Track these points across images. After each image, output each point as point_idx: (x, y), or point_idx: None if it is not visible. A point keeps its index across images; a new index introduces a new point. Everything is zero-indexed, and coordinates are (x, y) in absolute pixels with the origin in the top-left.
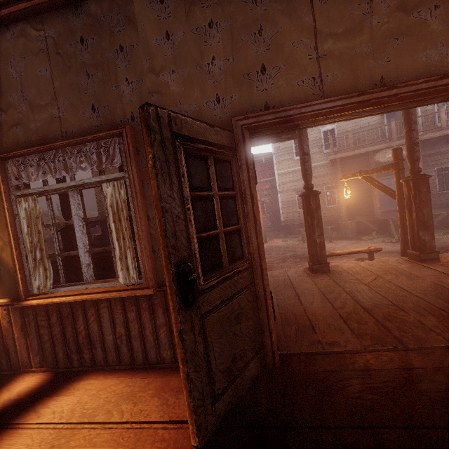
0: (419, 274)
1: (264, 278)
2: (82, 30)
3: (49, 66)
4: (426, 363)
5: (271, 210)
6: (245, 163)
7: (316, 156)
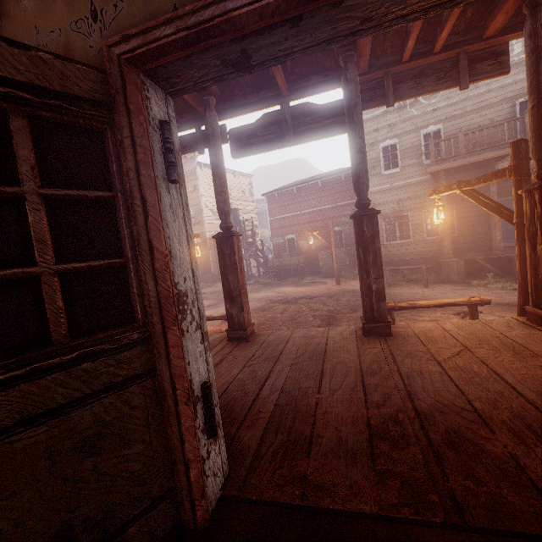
0: (538, 350)
1: (172, 364)
2: None
3: None
4: None
5: (351, 242)
6: (130, 135)
7: (413, 169)
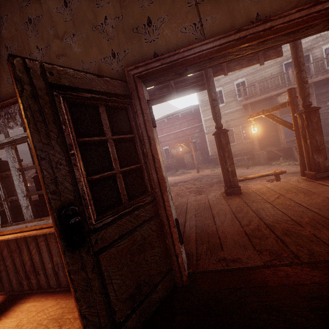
0: (315, 191)
1: (167, 209)
2: None
3: None
4: (320, 277)
5: (201, 147)
6: (140, 109)
7: (232, 103)
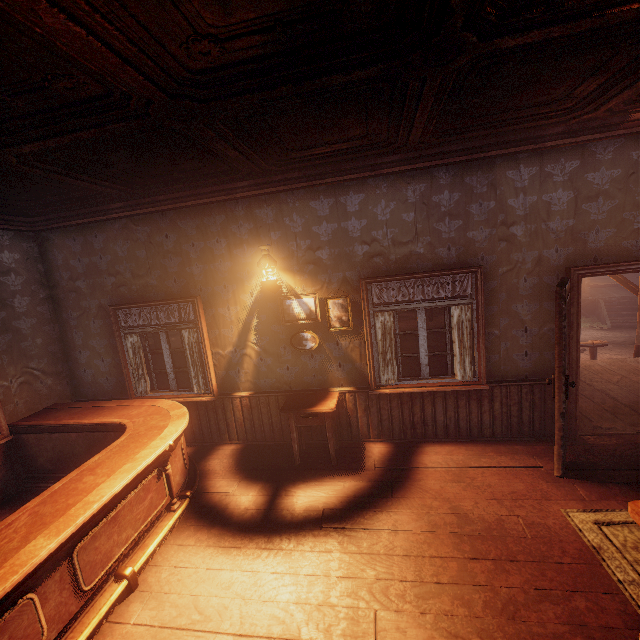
0: None
1: (577, 382)
2: (447, 187)
3: (414, 213)
4: None
5: None
6: (576, 301)
7: None
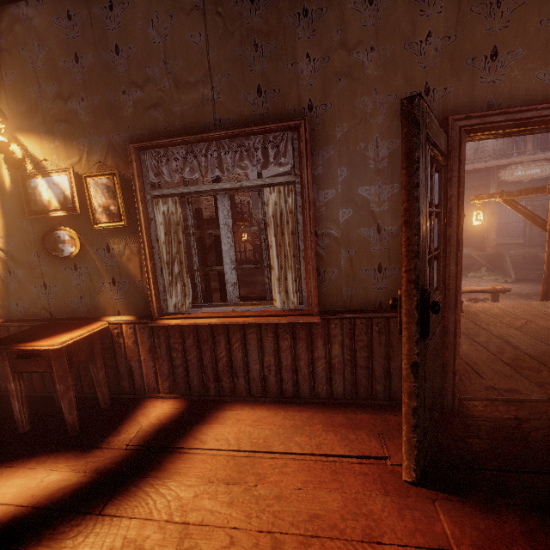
0: None
1: (457, 313)
2: None
3: (204, 31)
4: None
5: None
6: (457, 175)
7: None
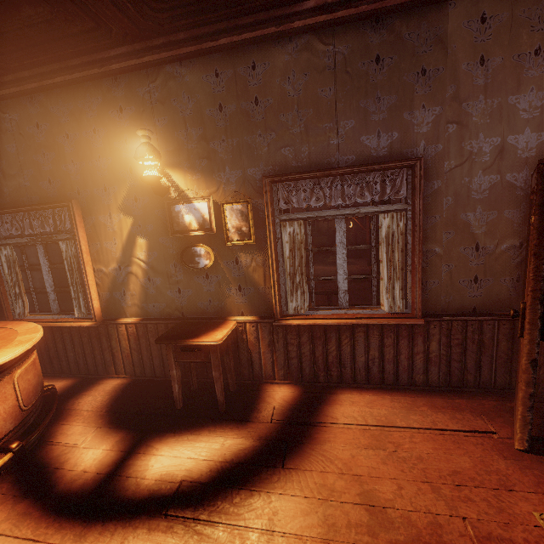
0: None
1: None
2: (379, 48)
3: (333, 86)
4: None
5: None
6: None
7: None
